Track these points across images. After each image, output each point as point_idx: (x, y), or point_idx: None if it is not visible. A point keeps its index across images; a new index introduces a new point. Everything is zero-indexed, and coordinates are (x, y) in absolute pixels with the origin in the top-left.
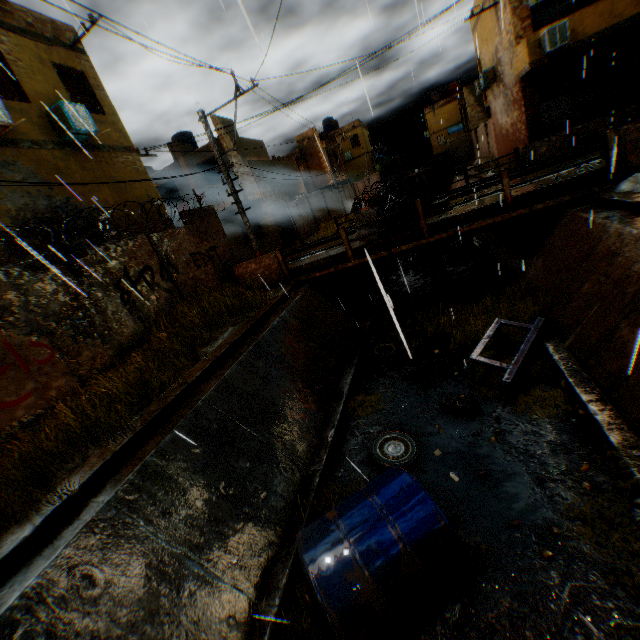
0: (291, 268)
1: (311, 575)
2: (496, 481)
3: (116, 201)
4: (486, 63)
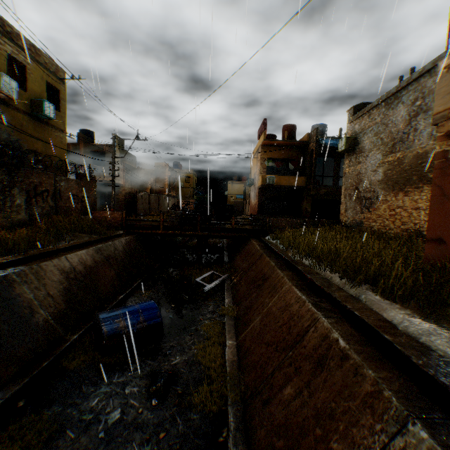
0: (128, 223)
1: (101, 319)
2: (185, 319)
3: (43, 151)
4: (252, 175)
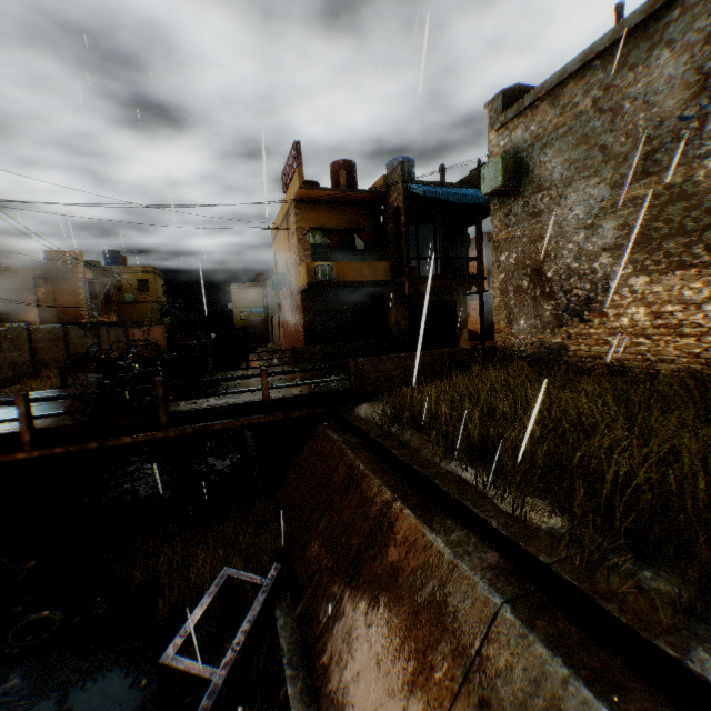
0: None
1: None
2: None
3: None
4: (280, 267)
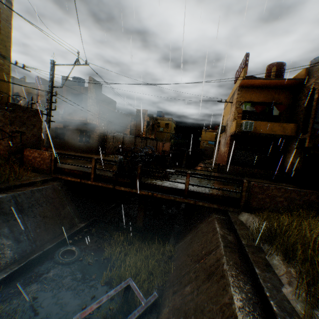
0: (59, 166)
1: None
2: None
3: None
4: (224, 122)
